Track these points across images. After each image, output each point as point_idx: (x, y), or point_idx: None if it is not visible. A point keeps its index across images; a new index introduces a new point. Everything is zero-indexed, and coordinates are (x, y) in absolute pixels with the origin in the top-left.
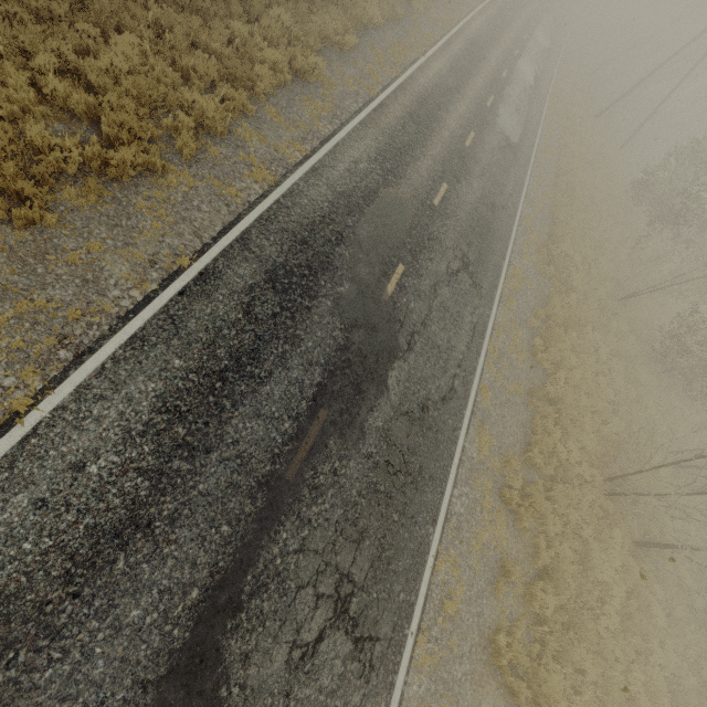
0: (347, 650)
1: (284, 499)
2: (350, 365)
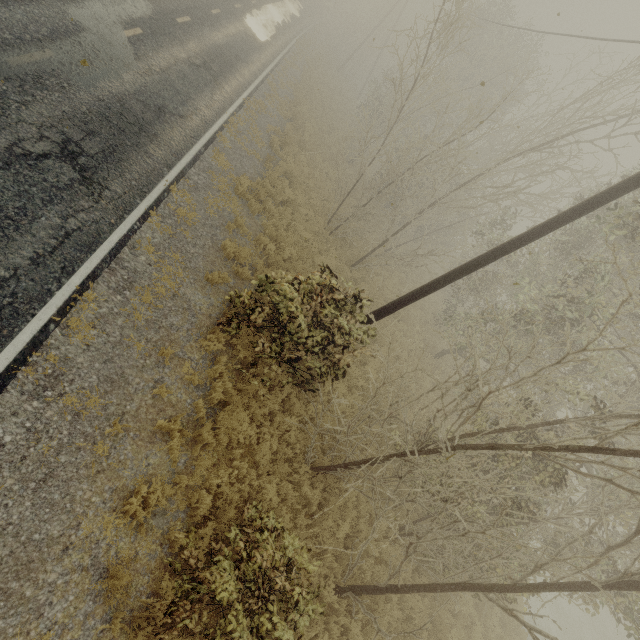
0: (75, 177)
1: (4, 70)
2: (82, 46)
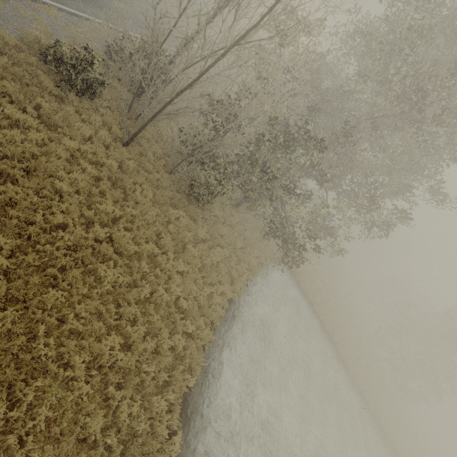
0: None
1: None
2: None
